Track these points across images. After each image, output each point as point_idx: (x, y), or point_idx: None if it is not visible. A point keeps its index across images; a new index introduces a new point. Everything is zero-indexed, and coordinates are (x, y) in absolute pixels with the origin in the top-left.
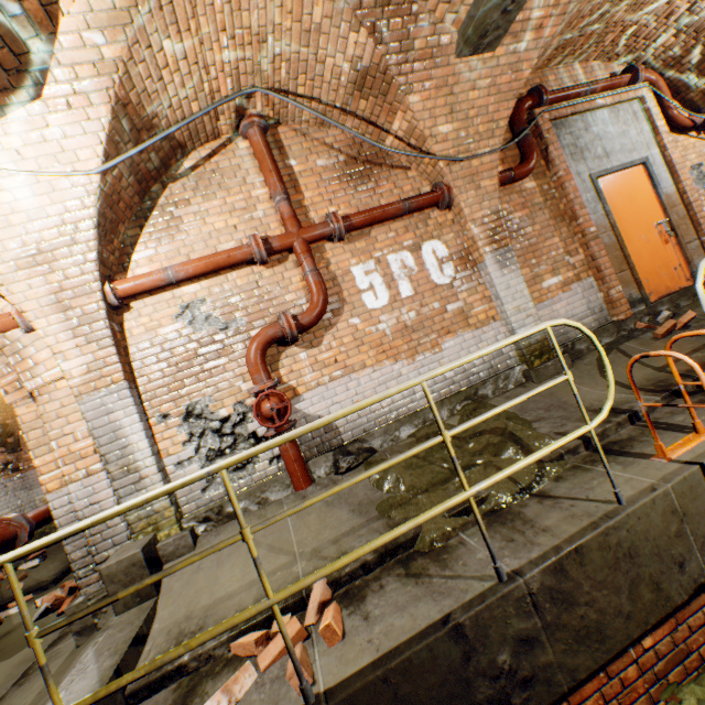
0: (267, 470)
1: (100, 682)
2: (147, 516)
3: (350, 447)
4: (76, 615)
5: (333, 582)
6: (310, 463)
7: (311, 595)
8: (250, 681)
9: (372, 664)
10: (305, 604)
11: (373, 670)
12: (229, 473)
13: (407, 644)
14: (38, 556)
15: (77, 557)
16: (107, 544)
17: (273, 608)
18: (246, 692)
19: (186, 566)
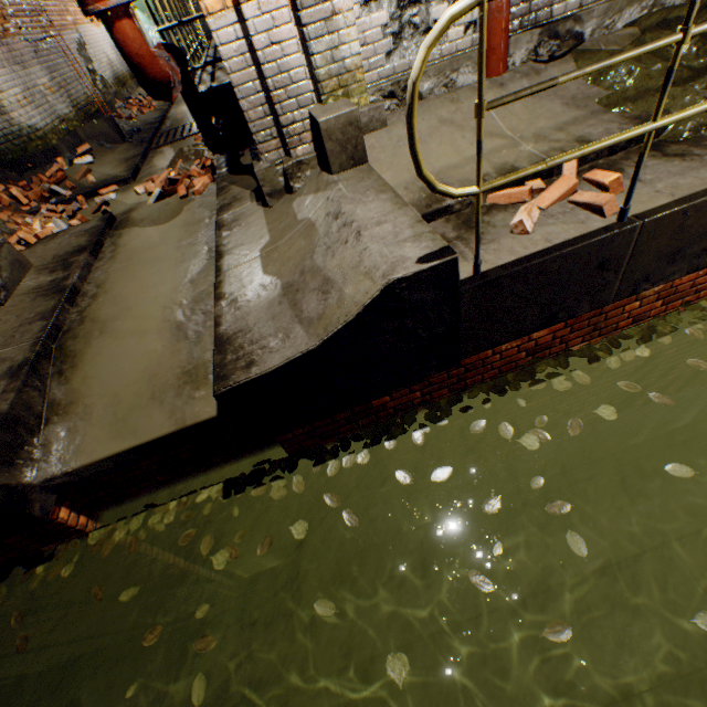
0: (458, 43)
1: (399, 205)
2: (337, 75)
3: (560, 28)
4: (519, 94)
5: (581, 158)
6: (511, 41)
7: (562, 166)
8: (536, 215)
9: (674, 203)
10: (552, 174)
11: (679, 205)
12: (418, 36)
13: (706, 193)
14: (86, 155)
15: (254, 119)
16: (291, 106)
17: (651, 134)
18: (537, 220)
19: (384, 142)
